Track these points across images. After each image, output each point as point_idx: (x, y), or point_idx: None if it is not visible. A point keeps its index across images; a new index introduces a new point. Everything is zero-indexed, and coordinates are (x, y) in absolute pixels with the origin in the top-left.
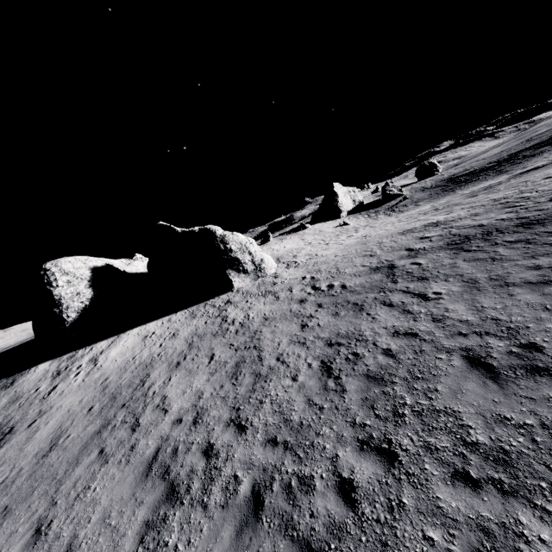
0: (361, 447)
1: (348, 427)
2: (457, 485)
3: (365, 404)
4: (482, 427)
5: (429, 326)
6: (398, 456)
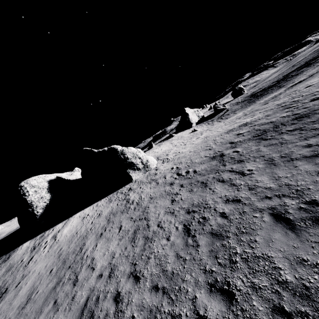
0: (211, 289)
1: (202, 273)
2: (276, 318)
3: (211, 254)
4: (288, 268)
5: (247, 193)
6: (234, 295)
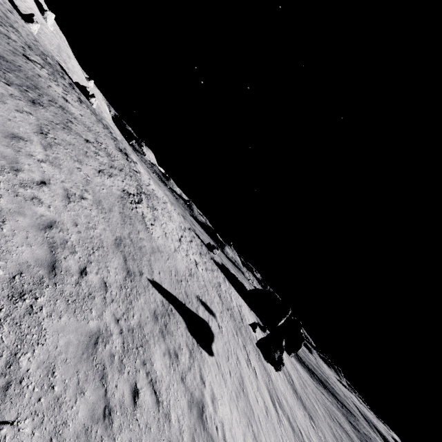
0: None
1: None
2: None
3: None
4: None
5: None
6: None
